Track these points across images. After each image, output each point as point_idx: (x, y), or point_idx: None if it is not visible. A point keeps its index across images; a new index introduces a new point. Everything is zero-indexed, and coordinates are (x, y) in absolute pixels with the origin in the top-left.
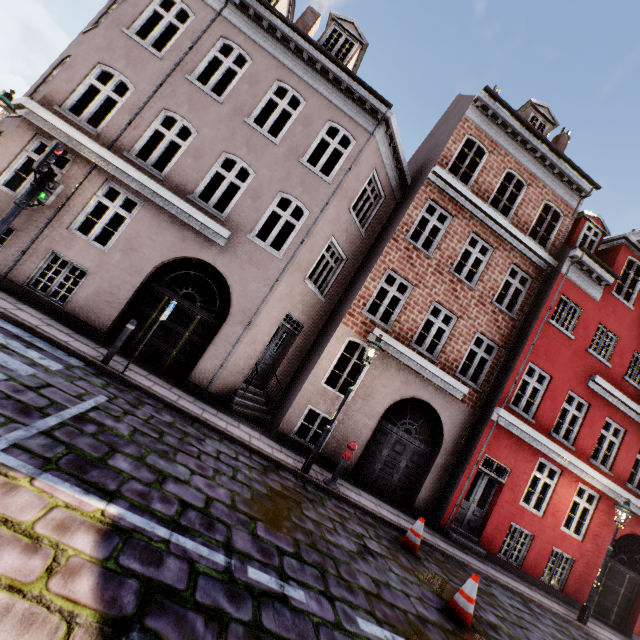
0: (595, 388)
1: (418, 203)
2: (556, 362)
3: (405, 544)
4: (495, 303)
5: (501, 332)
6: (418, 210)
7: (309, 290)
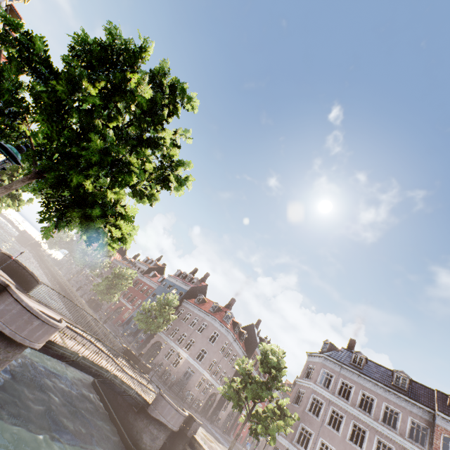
0: None
1: None
2: None
3: None
4: None
5: None
6: None
7: None
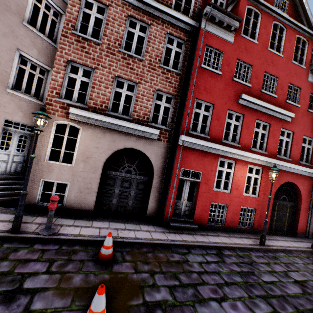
0: (244, 103)
1: (74, 1)
2: (214, 94)
3: (98, 258)
4: (162, 66)
5: (173, 85)
6: (76, 7)
7: (21, 98)
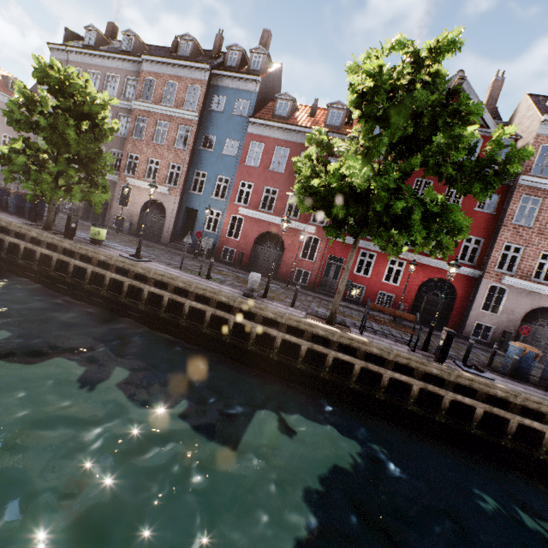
0: None
1: None
2: None
3: None
4: None
5: None
6: None
7: None
